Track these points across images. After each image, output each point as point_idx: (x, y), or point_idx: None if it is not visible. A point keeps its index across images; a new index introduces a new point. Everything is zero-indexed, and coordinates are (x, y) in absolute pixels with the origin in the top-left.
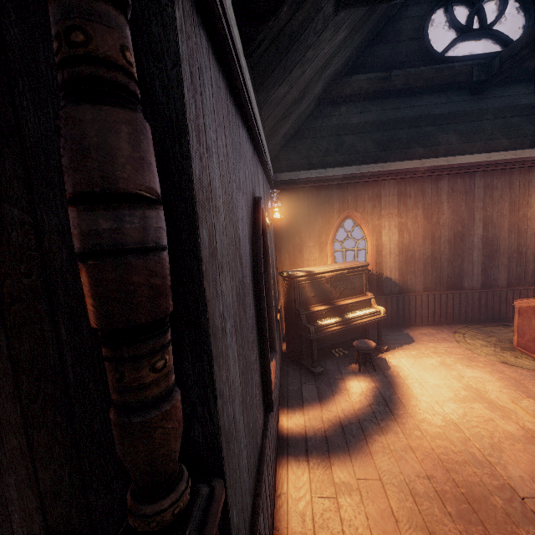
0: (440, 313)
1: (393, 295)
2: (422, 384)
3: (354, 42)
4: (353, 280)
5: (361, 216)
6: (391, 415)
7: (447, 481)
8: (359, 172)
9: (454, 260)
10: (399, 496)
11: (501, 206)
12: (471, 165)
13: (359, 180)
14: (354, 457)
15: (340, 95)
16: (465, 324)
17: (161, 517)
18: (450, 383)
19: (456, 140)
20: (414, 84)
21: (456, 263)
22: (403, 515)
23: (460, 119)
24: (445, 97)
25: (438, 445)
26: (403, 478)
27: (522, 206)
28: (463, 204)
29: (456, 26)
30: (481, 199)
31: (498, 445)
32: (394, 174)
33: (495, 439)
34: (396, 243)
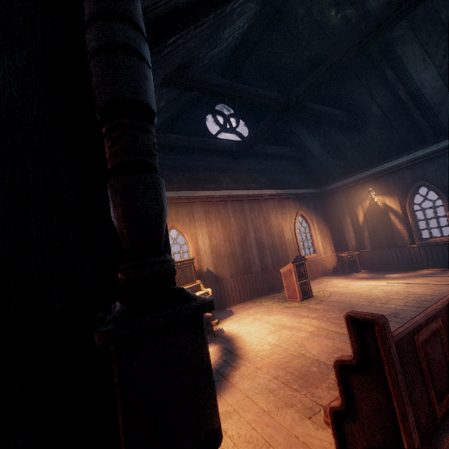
0: (243, 293)
1: (212, 284)
2: (249, 332)
3: (167, 113)
4: (185, 271)
5: (182, 227)
6: (238, 357)
7: (287, 373)
8: (177, 196)
9: (244, 254)
10: (264, 398)
11: (259, 220)
12: (241, 196)
13: (177, 201)
14: (223, 392)
15: (160, 144)
16: (258, 297)
17: (167, 266)
18: (264, 326)
19: (231, 182)
20: (204, 146)
21: (245, 256)
22: (271, 406)
23: (230, 171)
24: (221, 158)
25: (273, 358)
26: (262, 386)
27: (268, 219)
28: (241, 218)
29: (219, 124)
30: (250, 215)
31: (302, 344)
32: (200, 198)
33: (299, 342)
34: (208, 245)
